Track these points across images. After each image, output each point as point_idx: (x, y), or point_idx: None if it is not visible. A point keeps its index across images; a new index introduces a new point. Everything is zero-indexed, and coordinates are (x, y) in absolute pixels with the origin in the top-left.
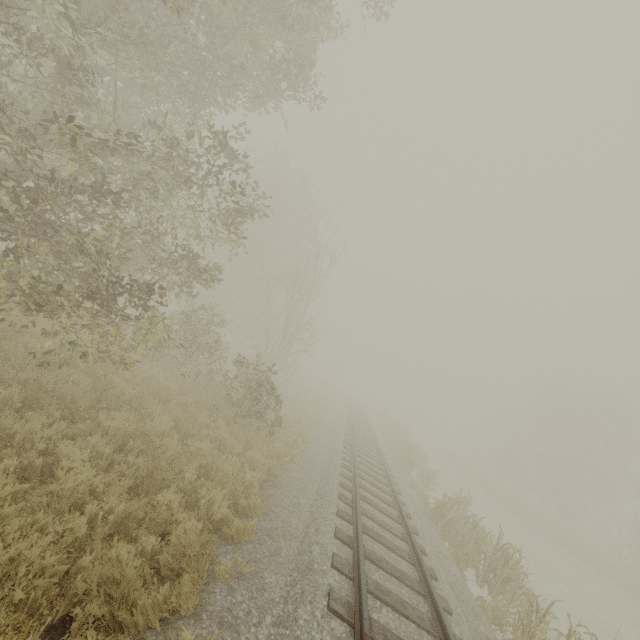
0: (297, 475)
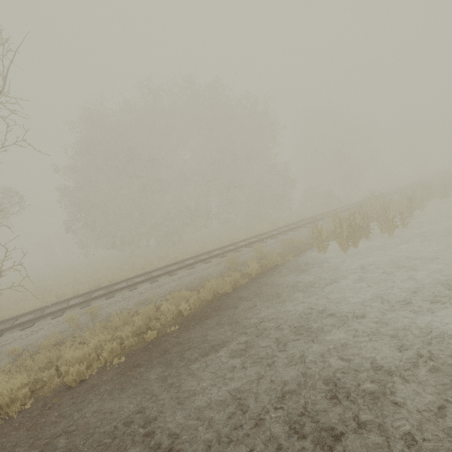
0: None
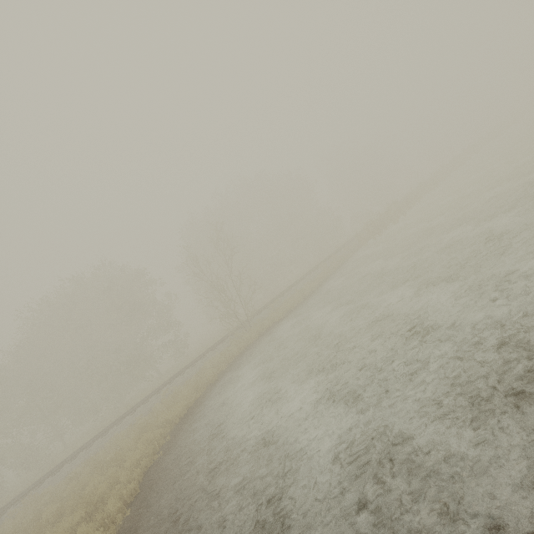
0: None
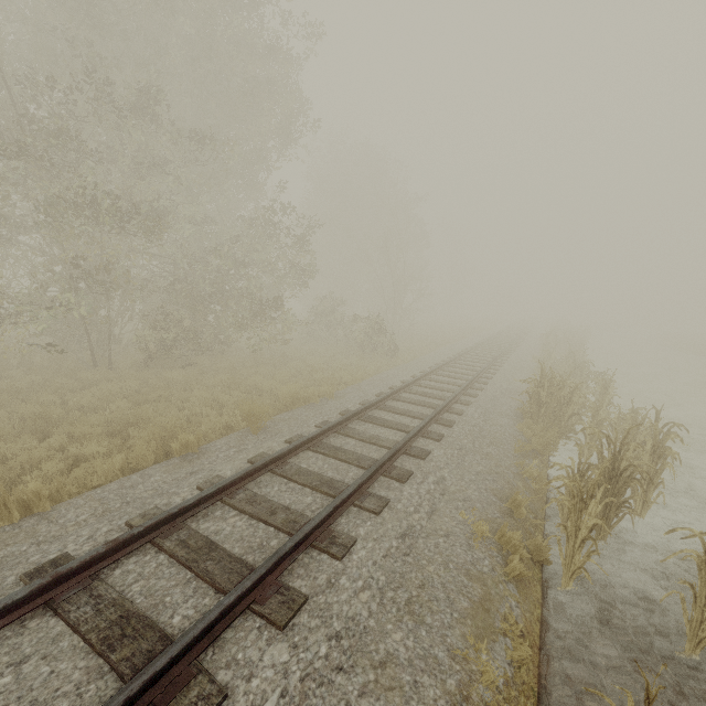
0: (403, 366)
